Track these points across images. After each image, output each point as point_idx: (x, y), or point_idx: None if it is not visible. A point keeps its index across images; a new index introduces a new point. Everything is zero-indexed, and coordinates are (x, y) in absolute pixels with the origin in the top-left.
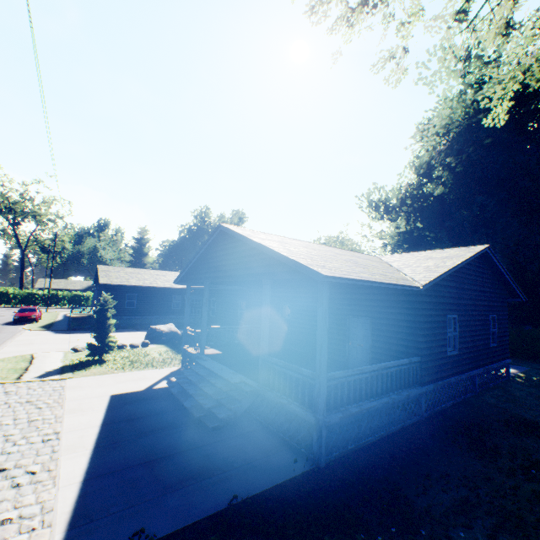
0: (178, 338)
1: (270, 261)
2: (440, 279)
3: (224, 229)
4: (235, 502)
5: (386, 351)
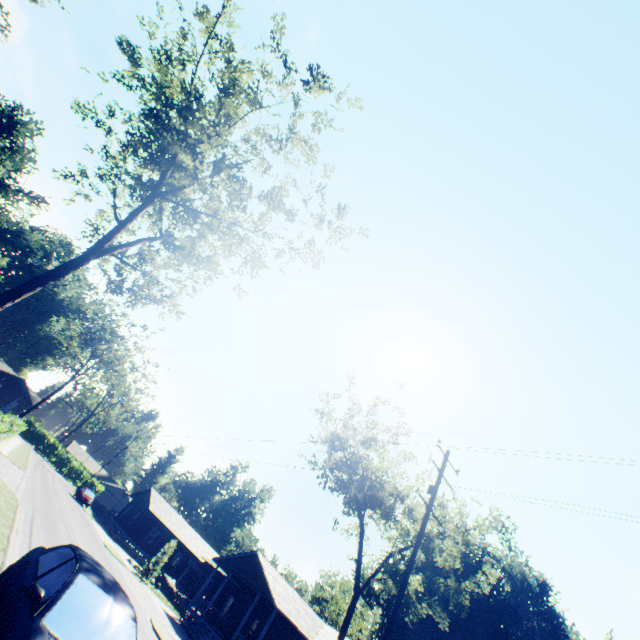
0: (173, 596)
1: (266, 585)
2: None
3: (258, 554)
4: None
5: None
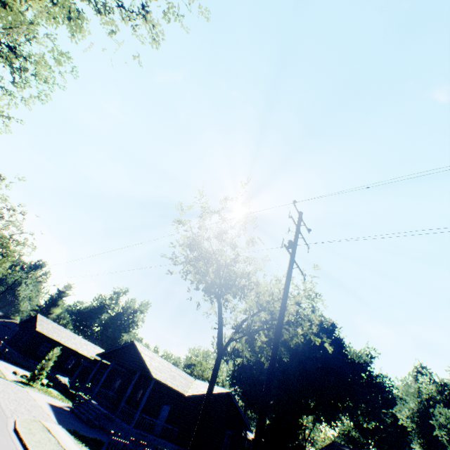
0: (66, 390)
1: (144, 364)
2: (202, 397)
3: (135, 343)
4: (97, 439)
5: (169, 424)
